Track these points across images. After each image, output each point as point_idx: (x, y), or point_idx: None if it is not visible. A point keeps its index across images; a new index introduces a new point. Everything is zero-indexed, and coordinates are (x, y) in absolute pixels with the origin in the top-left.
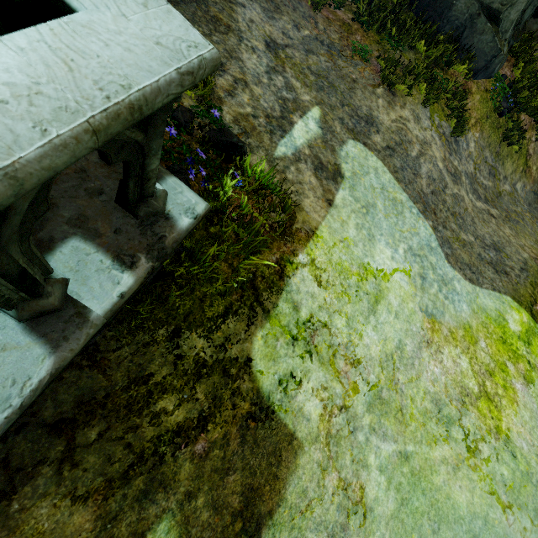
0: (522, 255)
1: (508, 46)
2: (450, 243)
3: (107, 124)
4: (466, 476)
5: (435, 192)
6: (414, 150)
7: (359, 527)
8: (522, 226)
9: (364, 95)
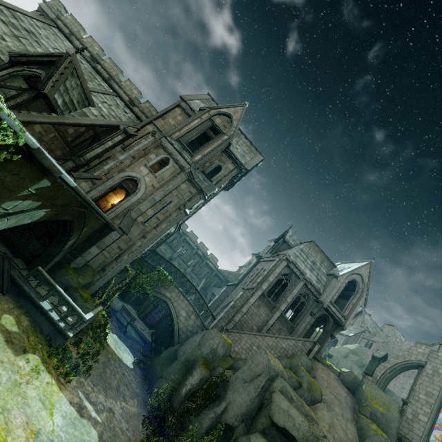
0: None
1: None
2: None
3: (81, 313)
4: None
5: None
6: None
7: None
8: None
9: None
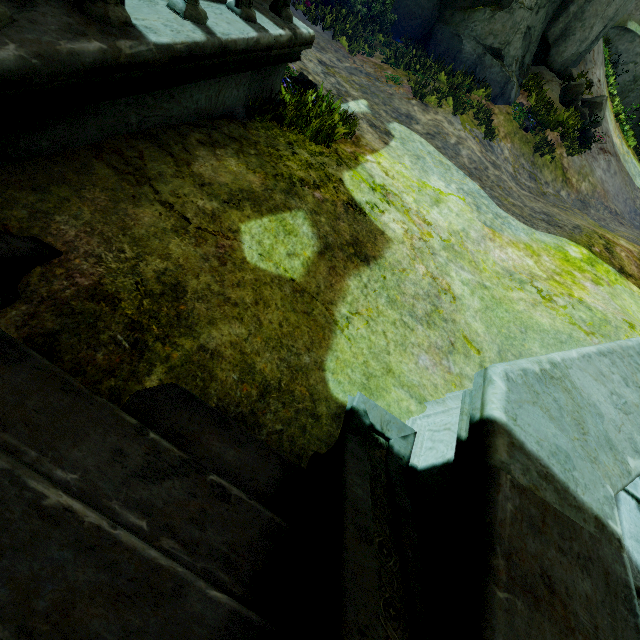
0: (574, 222)
1: (519, 83)
2: (500, 200)
3: None
4: (545, 311)
5: (477, 169)
6: (452, 139)
7: (450, 302)
8: (572, 213)
9: (401, 103)
